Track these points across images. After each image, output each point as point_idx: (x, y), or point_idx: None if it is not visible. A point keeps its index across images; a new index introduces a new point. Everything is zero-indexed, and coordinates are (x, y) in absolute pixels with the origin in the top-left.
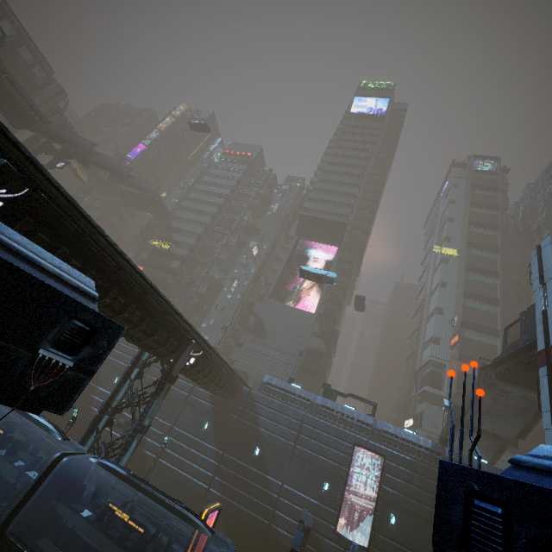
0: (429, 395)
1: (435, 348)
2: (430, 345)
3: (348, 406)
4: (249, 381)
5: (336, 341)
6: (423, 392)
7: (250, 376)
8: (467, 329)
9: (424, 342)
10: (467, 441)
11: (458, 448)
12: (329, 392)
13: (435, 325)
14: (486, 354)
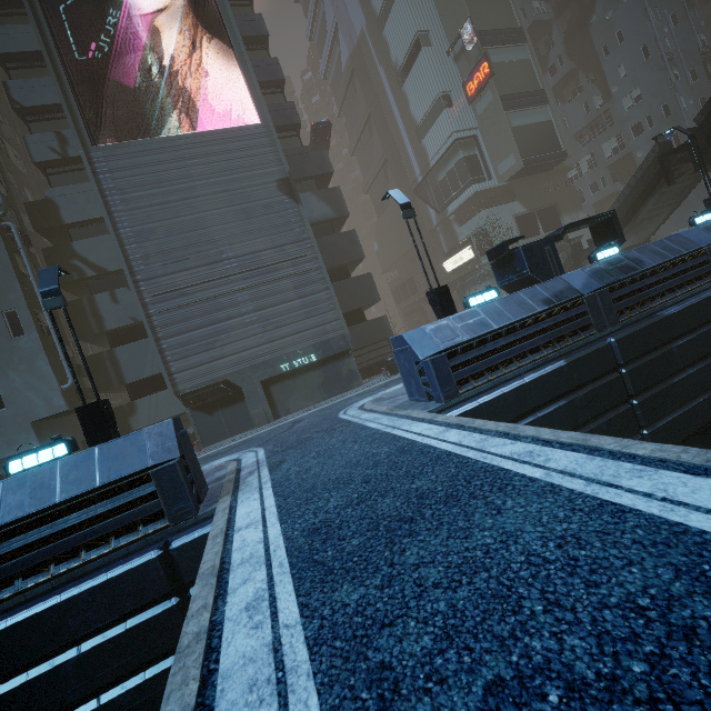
0: (474, 200)
1: (453, 116)
2: (444, 114)
3: (605, 252)
4: (248, 392)
5: (325, 186)
6: (469, 199)
7: (239, 380)
8: (489, 47)
9: (416, 124)
10: (665, 196)
11: (642, 221)
12: (538, 256)
13: (434, 71)
14: (525, 80)
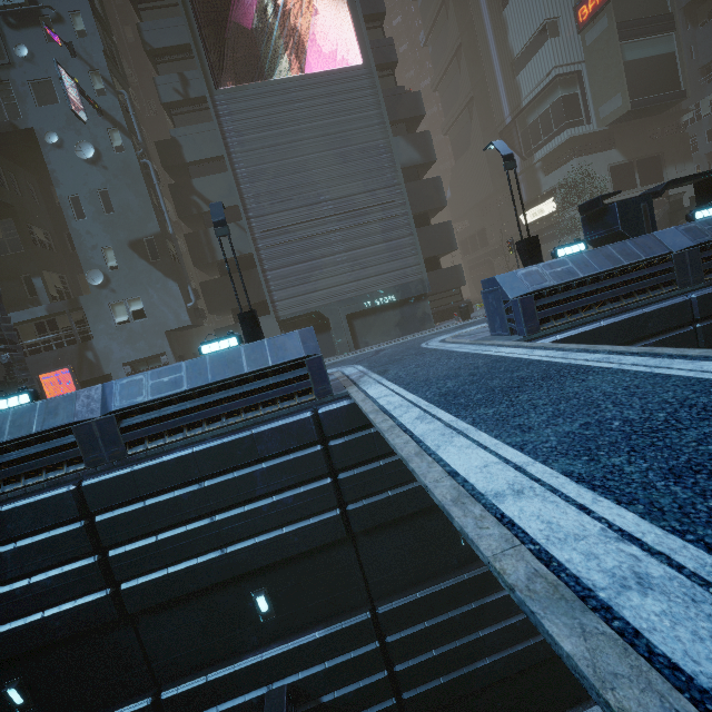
0: (566, 146)
1: (557, 47)
2: (547, 45)
3: (705, 211)
4: (335, 323)
5: (414, 129)
6: (561, 145)
7: (328, 312)
8: None
9: (513, 56)
10: None
11: None
12: (632, 213)
13: None
14: (651, 1)
